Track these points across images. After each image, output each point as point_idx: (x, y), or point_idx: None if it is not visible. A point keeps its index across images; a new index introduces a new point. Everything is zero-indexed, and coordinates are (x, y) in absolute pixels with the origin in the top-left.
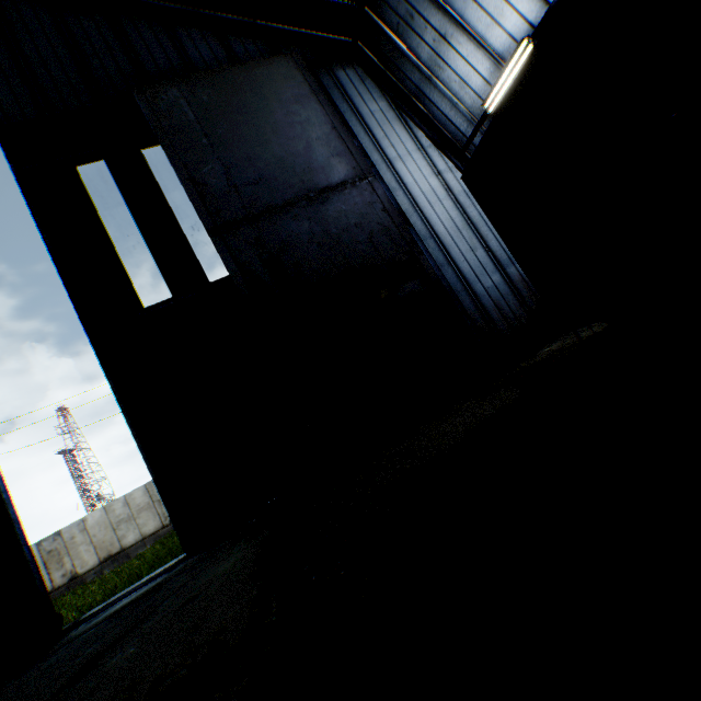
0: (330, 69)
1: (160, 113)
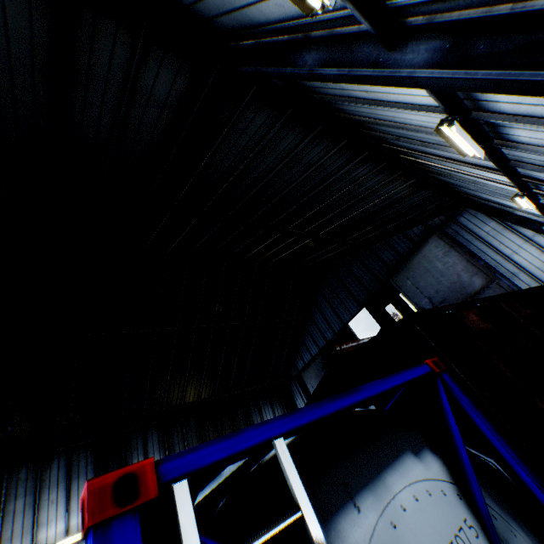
0: (454, 220)
1: (400, 286)
